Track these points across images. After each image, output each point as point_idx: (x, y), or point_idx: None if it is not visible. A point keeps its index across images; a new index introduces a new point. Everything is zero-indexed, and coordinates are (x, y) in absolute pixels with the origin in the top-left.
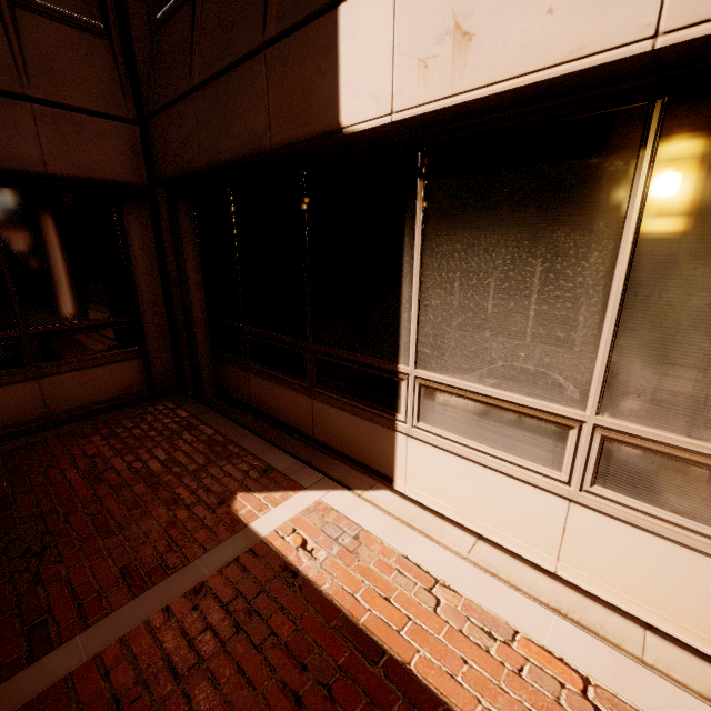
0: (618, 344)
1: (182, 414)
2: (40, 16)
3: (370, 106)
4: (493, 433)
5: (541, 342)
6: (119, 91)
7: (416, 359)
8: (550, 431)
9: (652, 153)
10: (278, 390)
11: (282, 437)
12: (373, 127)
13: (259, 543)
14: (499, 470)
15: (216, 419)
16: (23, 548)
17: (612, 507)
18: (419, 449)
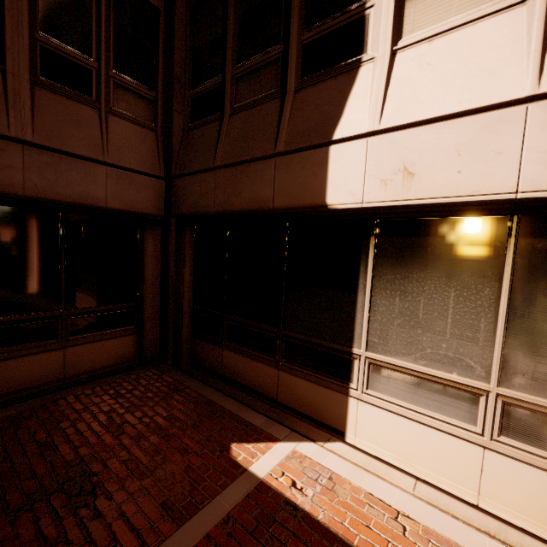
0: (507, 342)
1: (168, 379)
2: (121, 118)
3: (348, 197)
4: (425, 398)
5: (457, 338)
6: (157, 160)
7: (366, 345)
8: (466, 397)
9: (515, 240)
10: (248, 362)
11: (250, 399)
12: (349, 207)
13: (260, 483)
14: (430, 425)
15: (195, 384)
16: (77, 487)
17: (514, 451)
18: (367, 409)
